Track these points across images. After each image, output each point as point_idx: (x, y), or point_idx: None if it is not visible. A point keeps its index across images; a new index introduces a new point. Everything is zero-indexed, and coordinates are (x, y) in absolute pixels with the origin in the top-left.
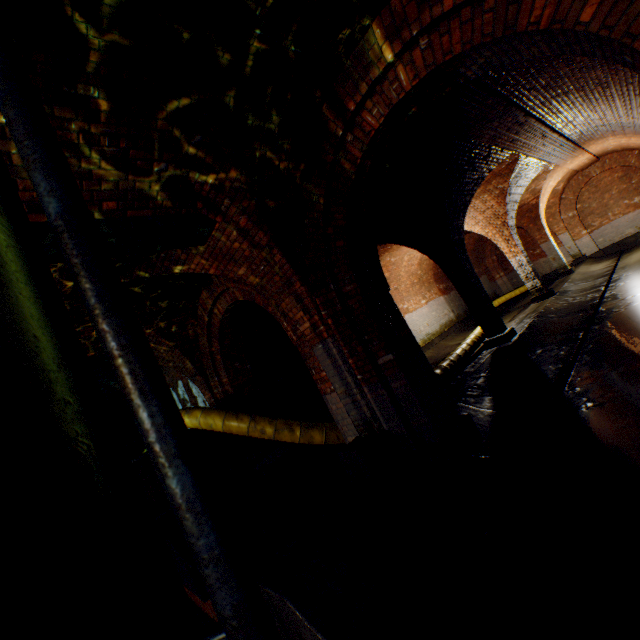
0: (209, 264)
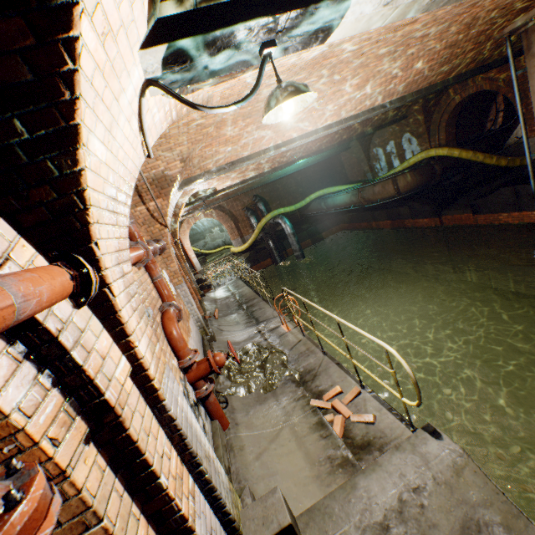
0: (498, 73)
